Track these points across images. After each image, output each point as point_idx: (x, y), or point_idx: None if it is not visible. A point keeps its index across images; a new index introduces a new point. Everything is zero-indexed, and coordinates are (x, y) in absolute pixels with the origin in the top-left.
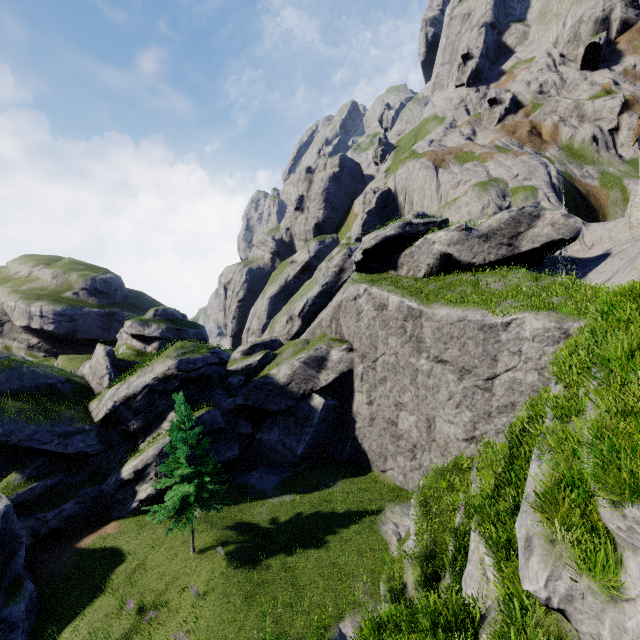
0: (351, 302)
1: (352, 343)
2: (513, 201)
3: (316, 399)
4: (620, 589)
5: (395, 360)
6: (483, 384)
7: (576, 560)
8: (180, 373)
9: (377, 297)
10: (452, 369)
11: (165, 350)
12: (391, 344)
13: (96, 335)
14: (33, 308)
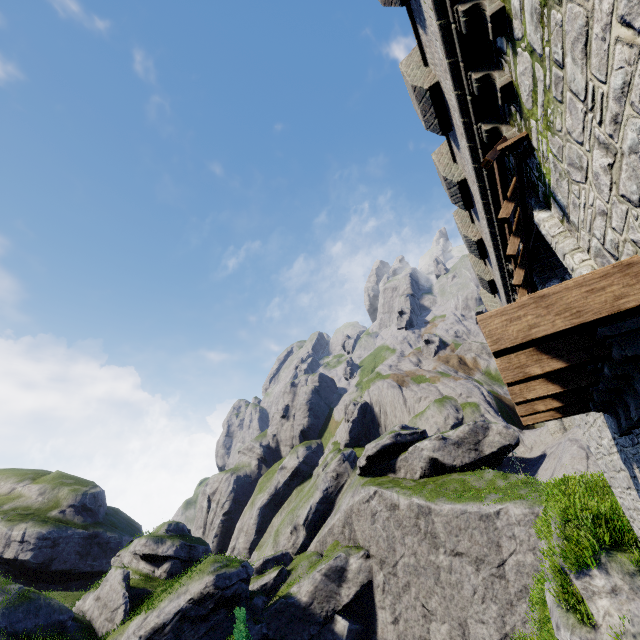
0: (364, 504)
1: (368, 548)
2: (465, 413)
3: (339, 622)
4: (596, 623)
5: (415, 560)
6: (497, 571)
7: (577, 619)
8: (216, 591)
9: (388, 498)
10: (468, 560)
11: (200, 565)
12: (408, 544)
13: (71, 564)
14: (15, 531)
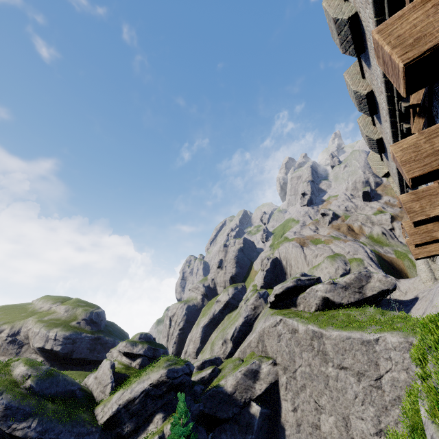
0: (272, 328)
1: (275, 358)
2: (351, 266)
3: (254, 407)
4: None
5: (310, 370)
6: (375, 383)
7: None
8: (168, 380)
9: (290, 324)
10: (351, 373)
11: (158, 362)
12: (305, 357)
13: (84, 355)
14: (51, 333)
